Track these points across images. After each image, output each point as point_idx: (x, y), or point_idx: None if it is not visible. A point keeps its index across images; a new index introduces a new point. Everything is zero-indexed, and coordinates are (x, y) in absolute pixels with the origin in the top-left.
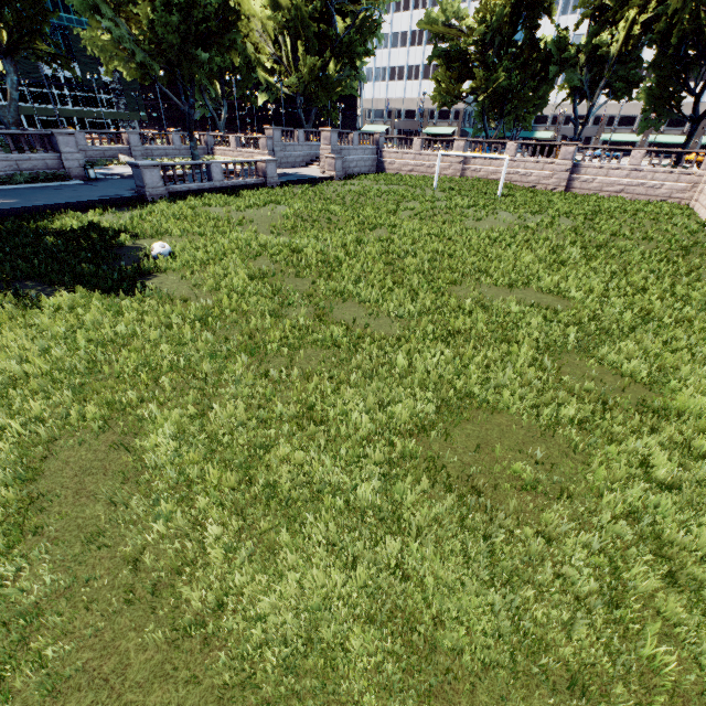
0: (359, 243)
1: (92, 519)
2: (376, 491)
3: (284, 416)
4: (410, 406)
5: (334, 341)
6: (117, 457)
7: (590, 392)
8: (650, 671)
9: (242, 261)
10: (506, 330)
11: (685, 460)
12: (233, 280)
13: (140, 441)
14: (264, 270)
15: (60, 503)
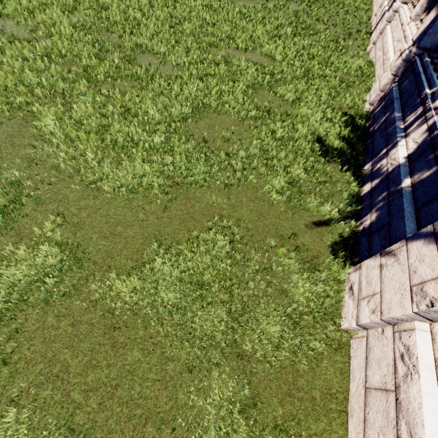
0: (151, 7)
1: (26, 155)
2: (163, 142)
3: (114, 113)
4: (180, 109)
5: (139, 76)
6: (26, 130)
7: (266, 107)
8: (250, 185)
9: (62, 14)
10: (236, 76)
11: (290, 132)
12: (61, 29)
13: (36, 124)
14: (82, 23)
15: (5, 149)
